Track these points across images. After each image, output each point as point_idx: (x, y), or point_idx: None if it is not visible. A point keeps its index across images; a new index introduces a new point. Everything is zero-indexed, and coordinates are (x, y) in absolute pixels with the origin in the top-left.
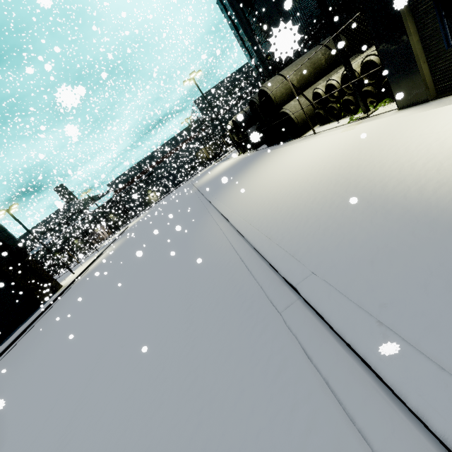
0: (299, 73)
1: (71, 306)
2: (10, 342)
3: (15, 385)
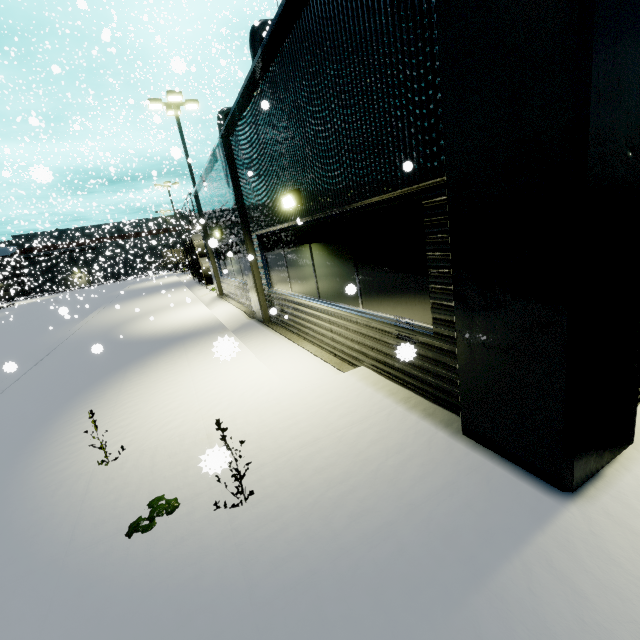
0: None
1: None
2: None
3: None
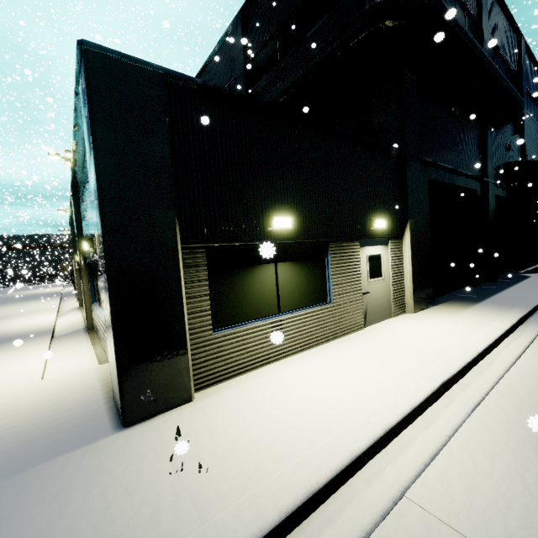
0: None
1: None
2: None
3: None
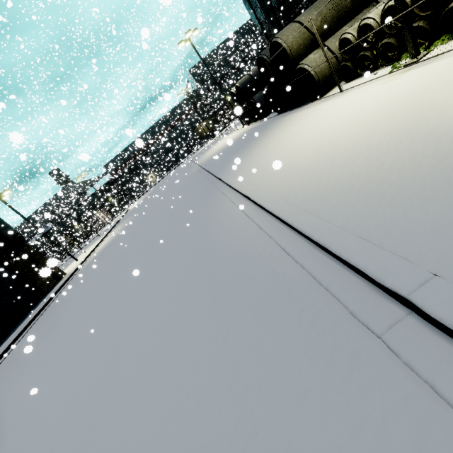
0: (319, 17)
1: (76, 297)
2: (16, 335)
3: (20, 390)
